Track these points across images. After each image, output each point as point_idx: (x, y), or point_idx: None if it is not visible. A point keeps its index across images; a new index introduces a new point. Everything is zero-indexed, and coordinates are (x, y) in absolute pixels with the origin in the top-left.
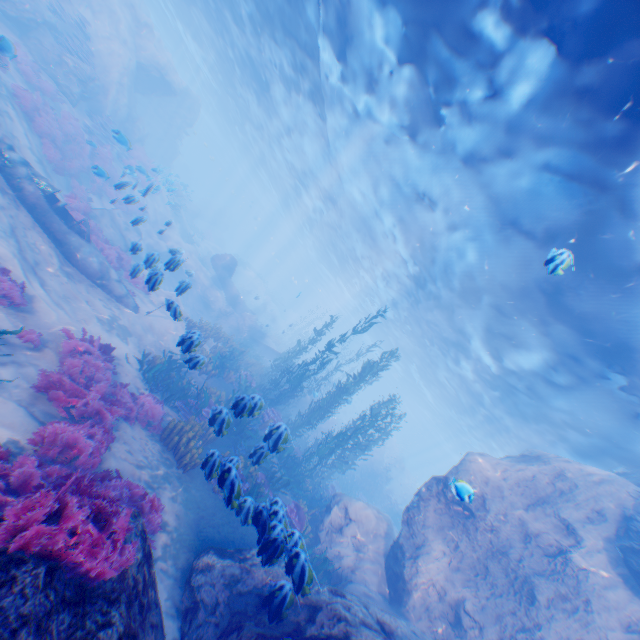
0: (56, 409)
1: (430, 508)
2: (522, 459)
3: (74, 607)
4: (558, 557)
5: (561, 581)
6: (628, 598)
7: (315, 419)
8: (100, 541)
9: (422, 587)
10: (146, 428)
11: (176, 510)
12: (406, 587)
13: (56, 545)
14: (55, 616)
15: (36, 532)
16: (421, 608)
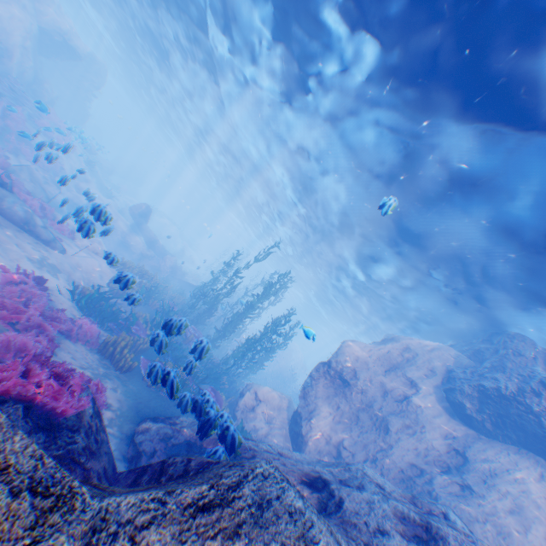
0: (3, 326)
1: (318, 383)
2: (382, 342)
3: (47, 431)
4: (404, 401)
5: (405, 416)
6: (446, 419)
7: (229, 332)
8: (61, 391)
9: (313, 436)
10: (84, 343)
11: (117, 396)
12: (302, 438)
13: (28, 391)
14: (34, 434)
15: (12, 382)
16: (313, 450)
